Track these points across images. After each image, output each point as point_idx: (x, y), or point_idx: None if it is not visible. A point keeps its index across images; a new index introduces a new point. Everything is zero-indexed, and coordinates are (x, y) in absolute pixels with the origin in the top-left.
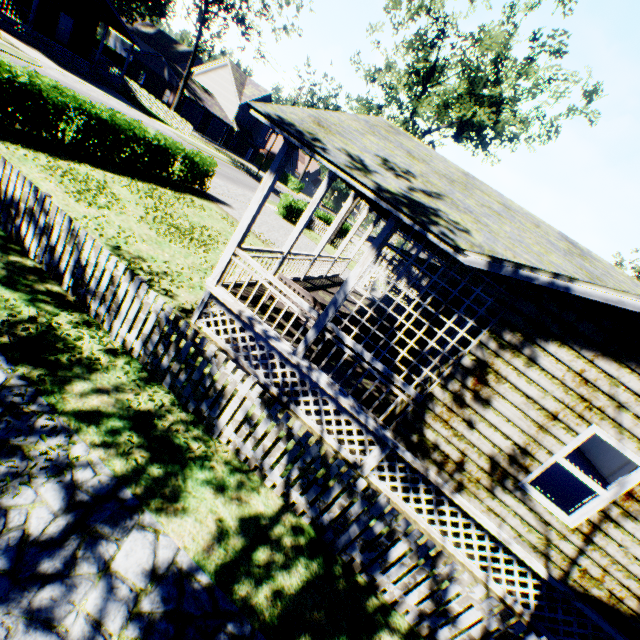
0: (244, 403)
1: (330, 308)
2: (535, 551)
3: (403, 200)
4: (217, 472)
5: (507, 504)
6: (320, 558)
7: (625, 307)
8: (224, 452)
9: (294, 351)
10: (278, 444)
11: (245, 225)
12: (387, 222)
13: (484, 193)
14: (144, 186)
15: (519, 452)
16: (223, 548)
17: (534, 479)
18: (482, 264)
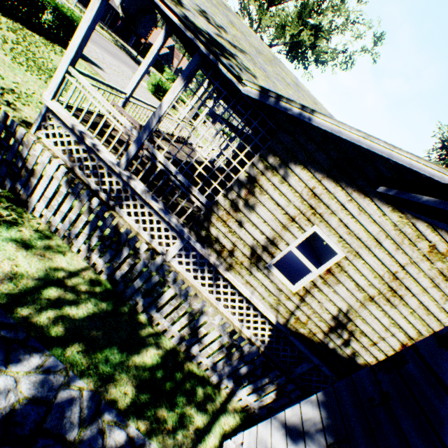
0: (52, 182)
1: (147, 128)
2: (271, 308)
3: (205, 35)
4: (25, 235)
5: (258, 278)
6: (111, 301)
7: (342, 136)
8: (37, 224)
9: (118, 163)
10: (81, 217)
11: (76, 44)
12: (194, 56)
13: (284, 72)
14: (9, 22)
15: (269, 244)
16: (14, 284)
17: (289, 278)
18: (255, 94)
